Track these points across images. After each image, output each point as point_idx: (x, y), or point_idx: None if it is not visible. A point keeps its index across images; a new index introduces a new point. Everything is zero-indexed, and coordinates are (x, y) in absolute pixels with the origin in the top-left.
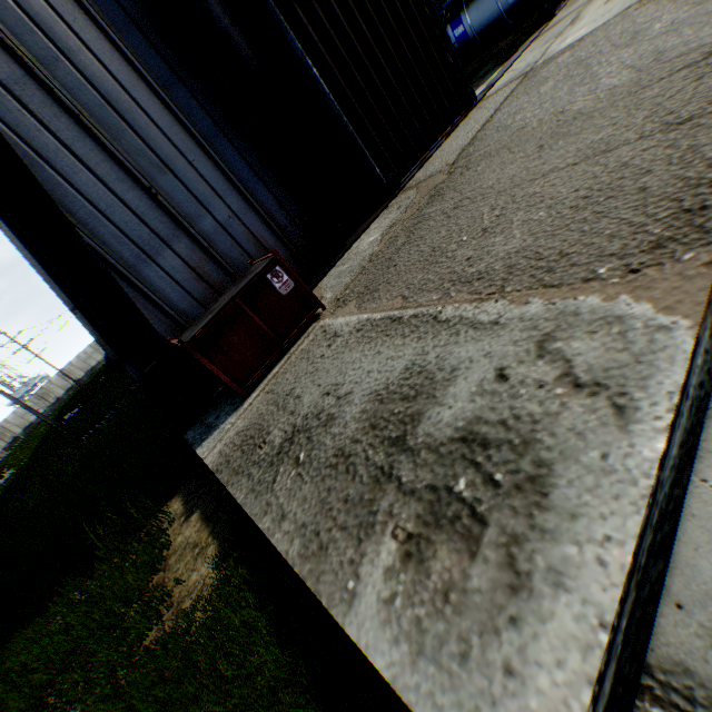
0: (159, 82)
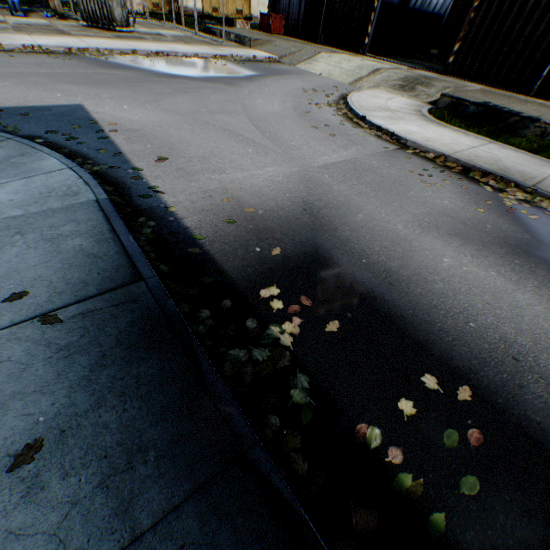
0: None
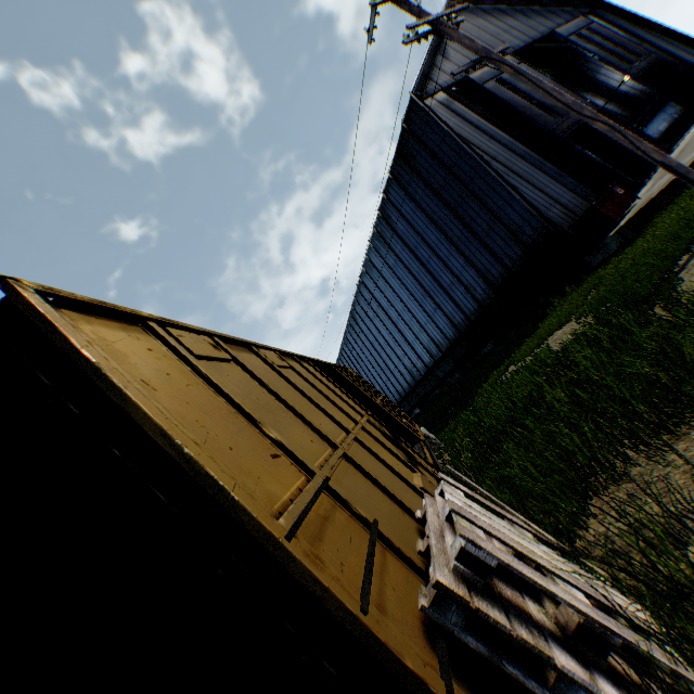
0: (537, 166)
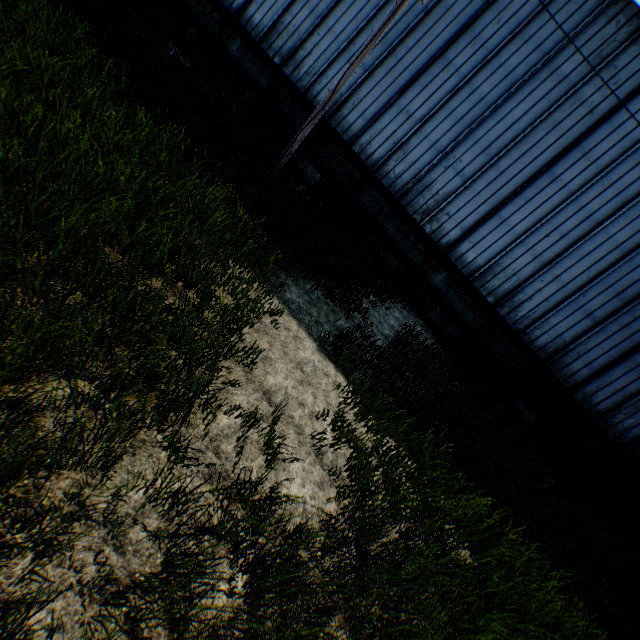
0: None
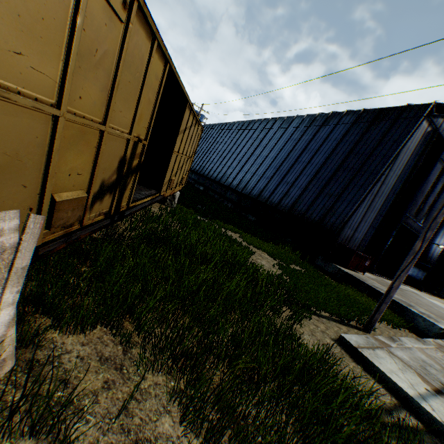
0: (379, 213)
